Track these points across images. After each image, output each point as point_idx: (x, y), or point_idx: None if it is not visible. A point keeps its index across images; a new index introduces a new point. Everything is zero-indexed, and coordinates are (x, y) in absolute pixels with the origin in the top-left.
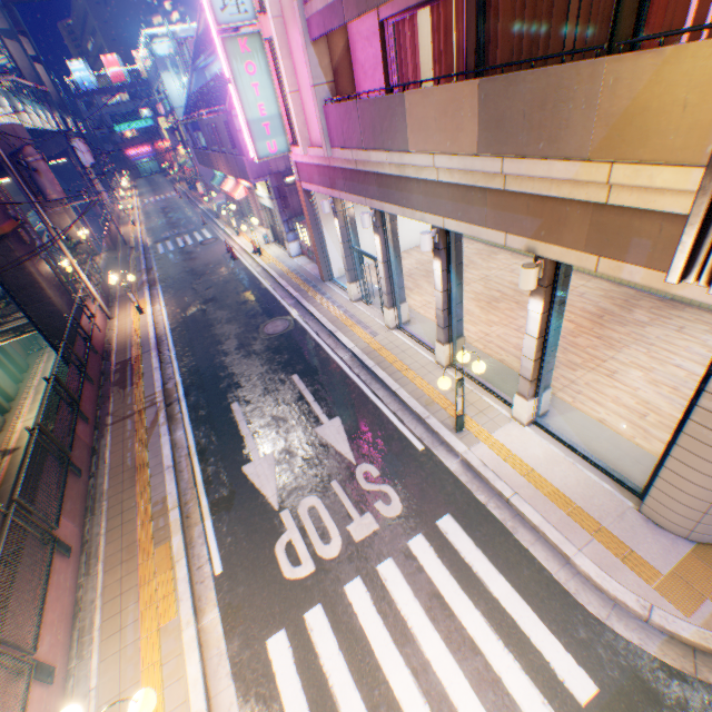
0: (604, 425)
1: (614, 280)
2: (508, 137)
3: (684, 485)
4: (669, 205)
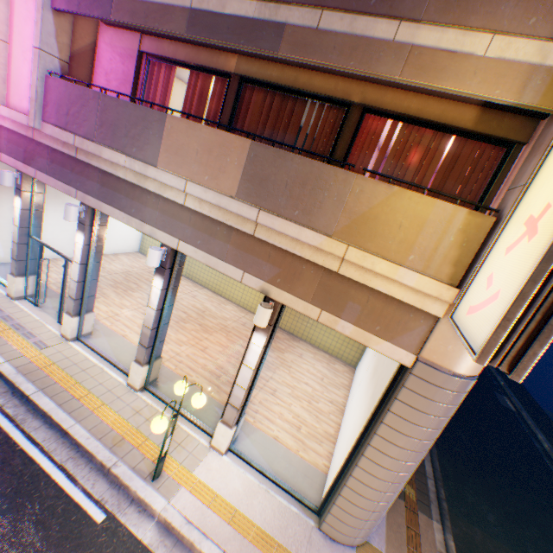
0: (281, 440)
1: None
2: (270, 195)
3: (359, 499)
4: (380, 285)
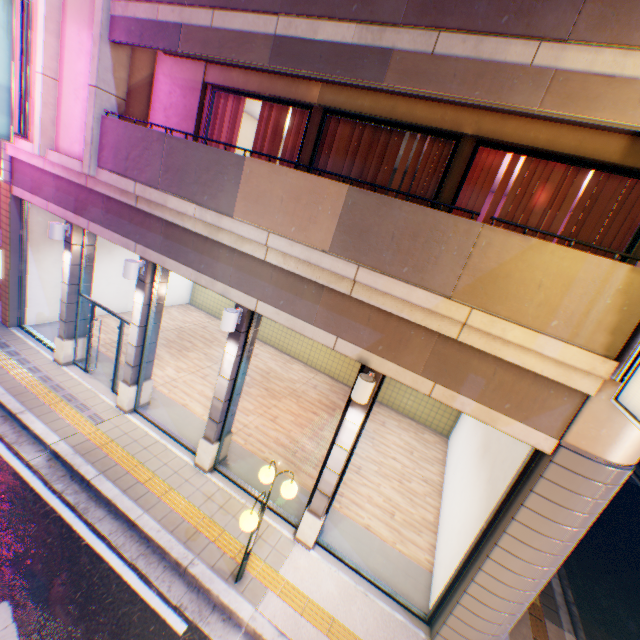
0: (373, 530)
1: (336, 376)
2: (372, 249)
3: (483, 609)
4: (511, 355)
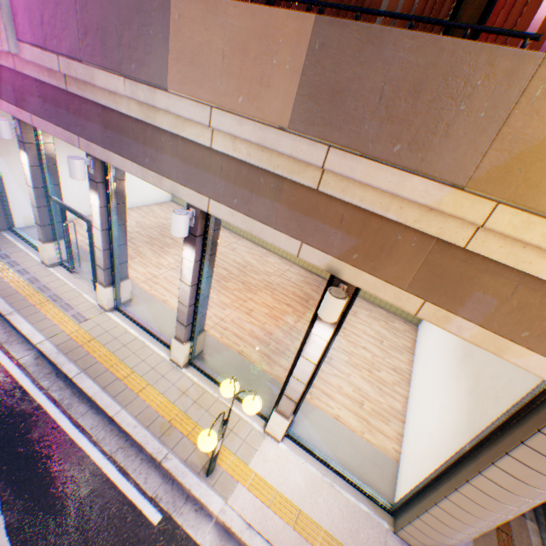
0: (340, 421)
1: (308, 268)
2: (348, 120)
3: (453, 522)
4: None
